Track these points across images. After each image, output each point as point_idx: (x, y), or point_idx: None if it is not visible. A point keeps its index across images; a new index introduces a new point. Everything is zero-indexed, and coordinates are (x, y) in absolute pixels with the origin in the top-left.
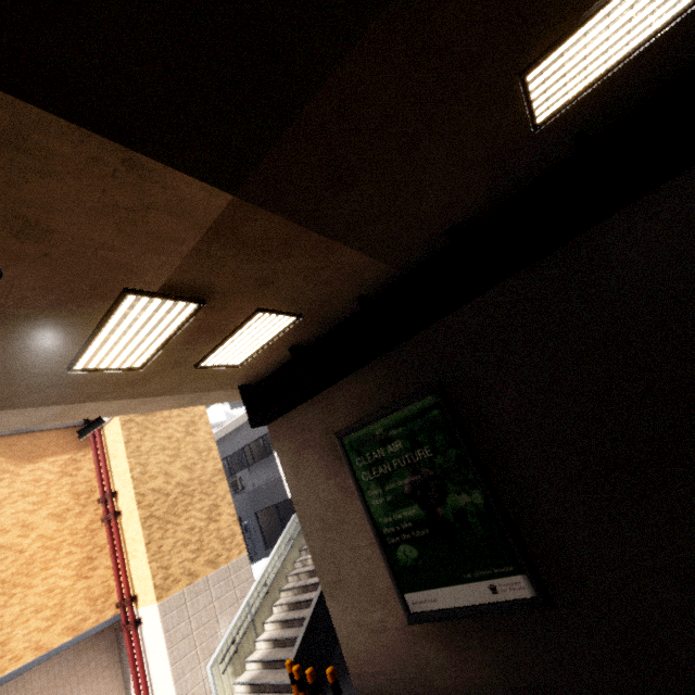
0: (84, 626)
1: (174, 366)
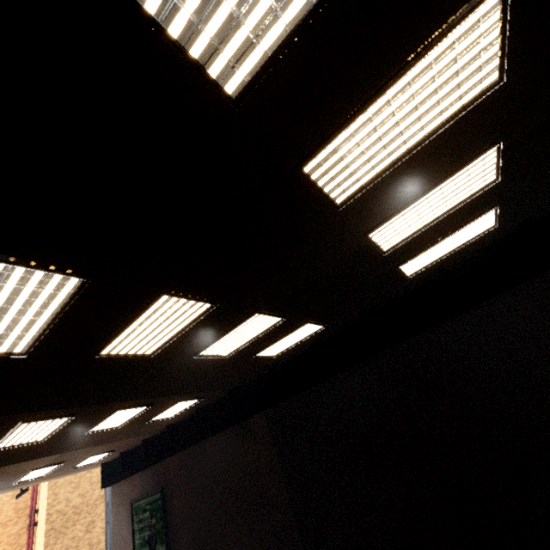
0: None
1: (60, 470)
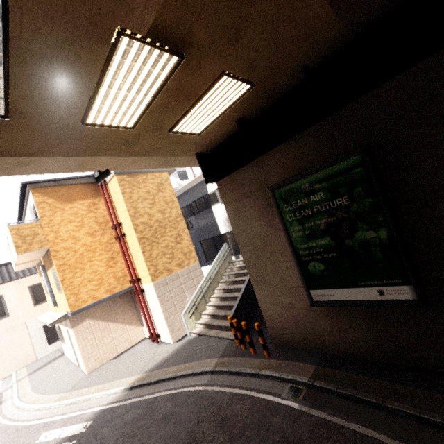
0: (115, 290)
1: (155, 129)
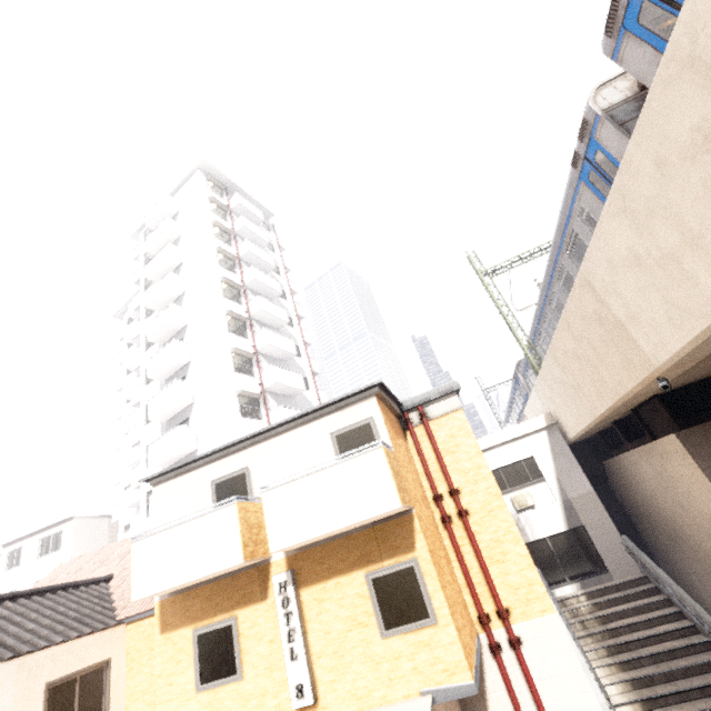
0: (472, 637)
1: None
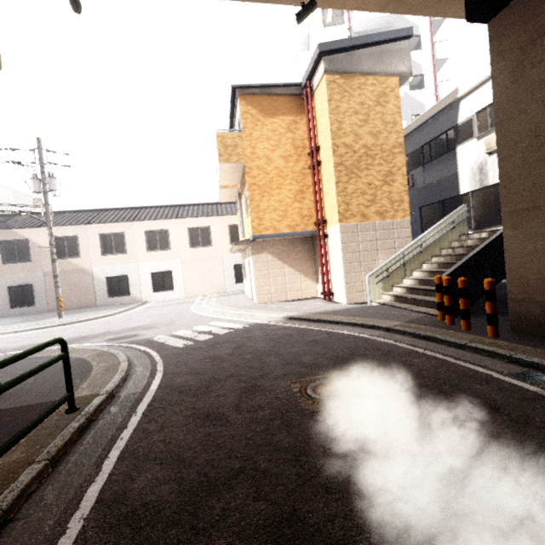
0: (296, 228)
1: None
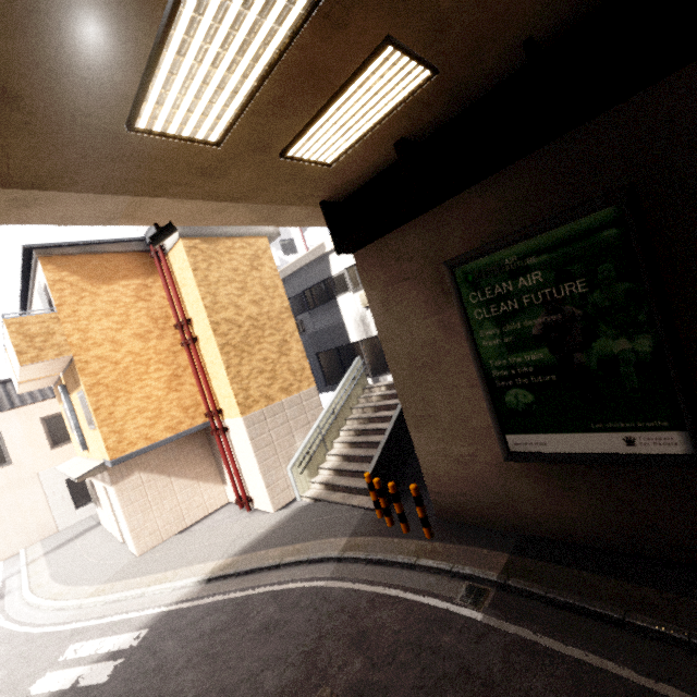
0: (181, 427)
1: (256, 150)
